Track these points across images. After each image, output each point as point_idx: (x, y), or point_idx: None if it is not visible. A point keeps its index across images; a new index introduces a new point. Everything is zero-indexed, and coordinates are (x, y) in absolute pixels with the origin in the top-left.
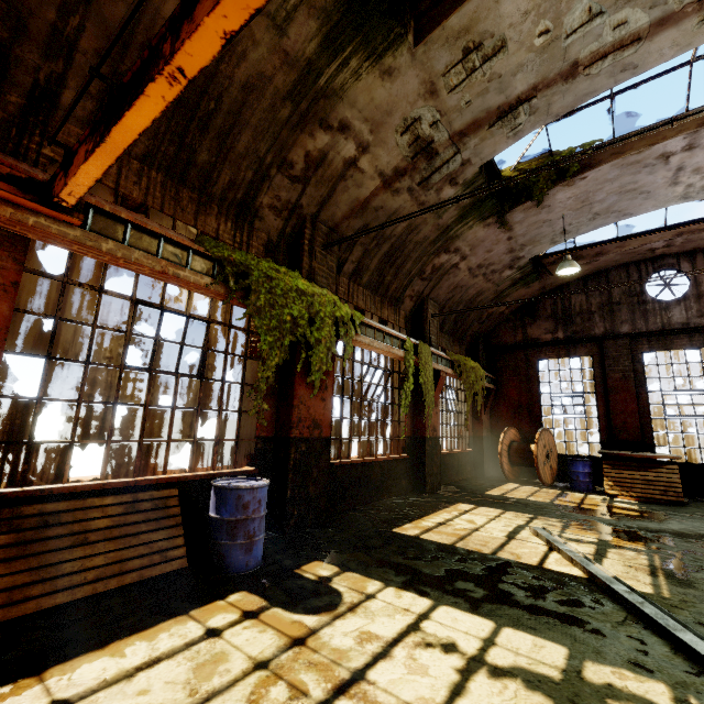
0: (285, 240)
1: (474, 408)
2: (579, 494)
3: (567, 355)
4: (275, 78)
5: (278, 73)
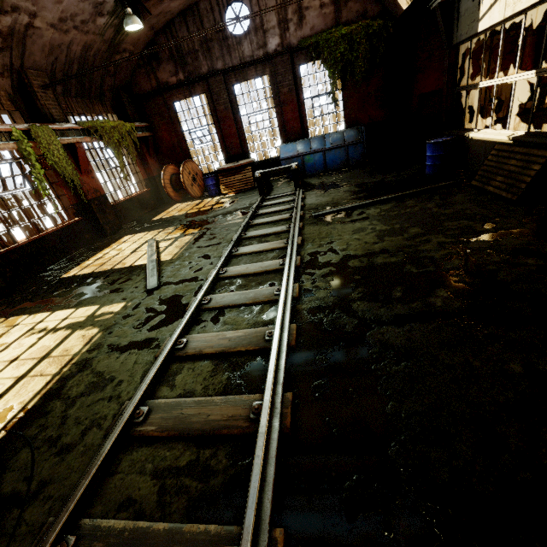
0: None
1: (141, 156)
2: (210, 199)
3: (190, 95)
4: None
5: None
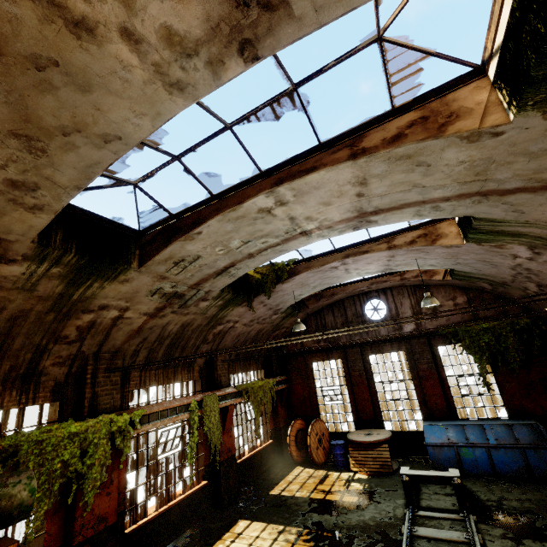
0: (73, 376)
1: (273, 406)
2: (336, 474)
3: (327, 359)
4: (35, 308)
5: (37, 305)
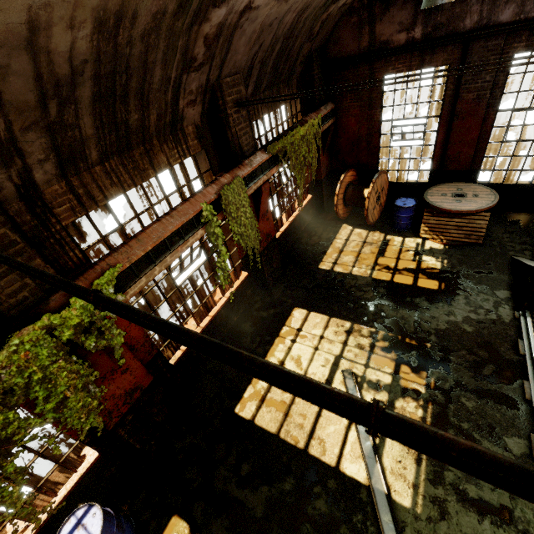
0: None
1: None
2: (397, 240)
3: (419, 67)
4: None
5: None
